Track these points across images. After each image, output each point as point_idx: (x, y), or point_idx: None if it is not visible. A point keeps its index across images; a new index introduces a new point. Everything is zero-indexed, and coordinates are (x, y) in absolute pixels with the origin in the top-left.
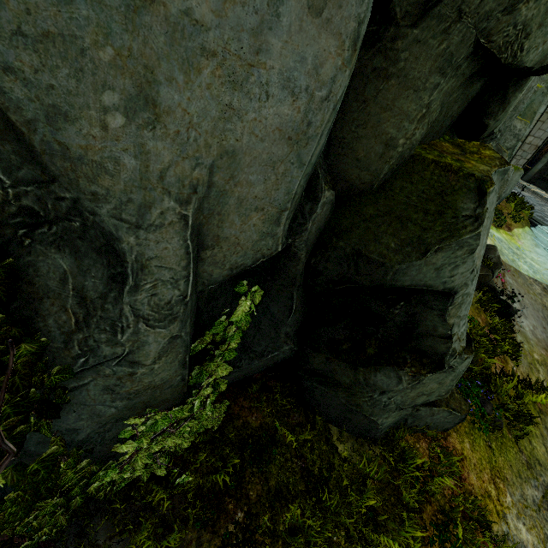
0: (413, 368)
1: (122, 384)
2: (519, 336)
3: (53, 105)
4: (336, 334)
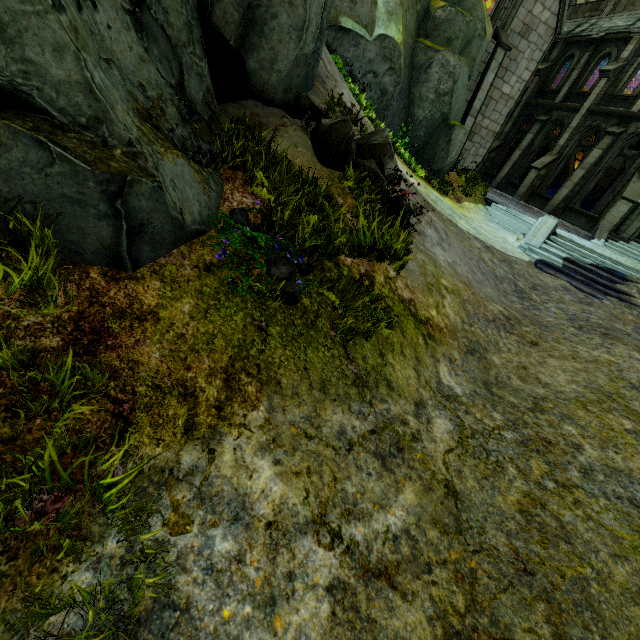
0: None
1: None
2: (421, 255)
3: None
4: None
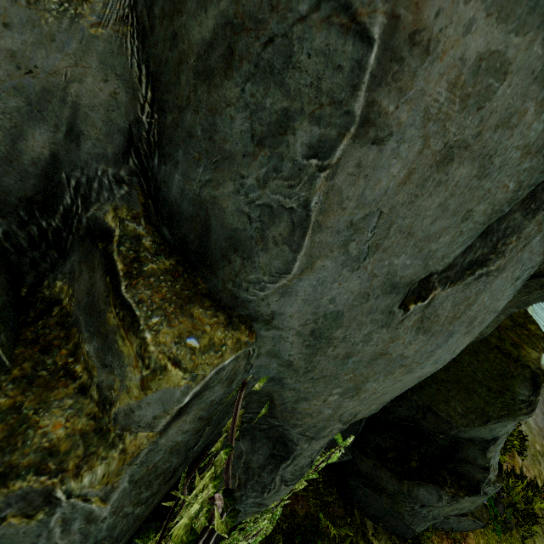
0: (452, 489)
1: (245, 516)
2: (523, 426)
3: (303, 396)
4: (383, 441)
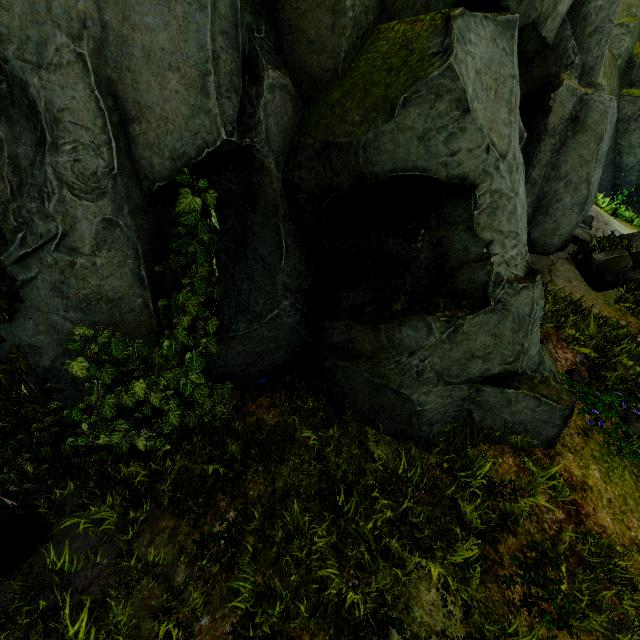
0: (446, 312)
1: (67, 280)
2: None
3: None
4: (359, 298)
